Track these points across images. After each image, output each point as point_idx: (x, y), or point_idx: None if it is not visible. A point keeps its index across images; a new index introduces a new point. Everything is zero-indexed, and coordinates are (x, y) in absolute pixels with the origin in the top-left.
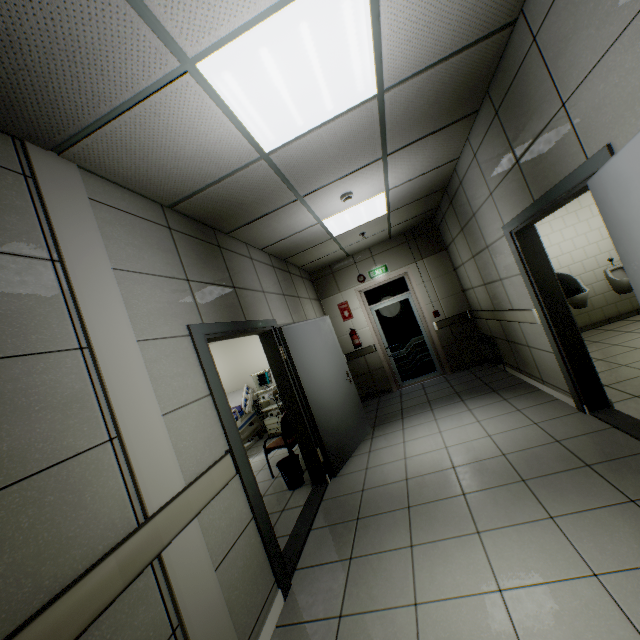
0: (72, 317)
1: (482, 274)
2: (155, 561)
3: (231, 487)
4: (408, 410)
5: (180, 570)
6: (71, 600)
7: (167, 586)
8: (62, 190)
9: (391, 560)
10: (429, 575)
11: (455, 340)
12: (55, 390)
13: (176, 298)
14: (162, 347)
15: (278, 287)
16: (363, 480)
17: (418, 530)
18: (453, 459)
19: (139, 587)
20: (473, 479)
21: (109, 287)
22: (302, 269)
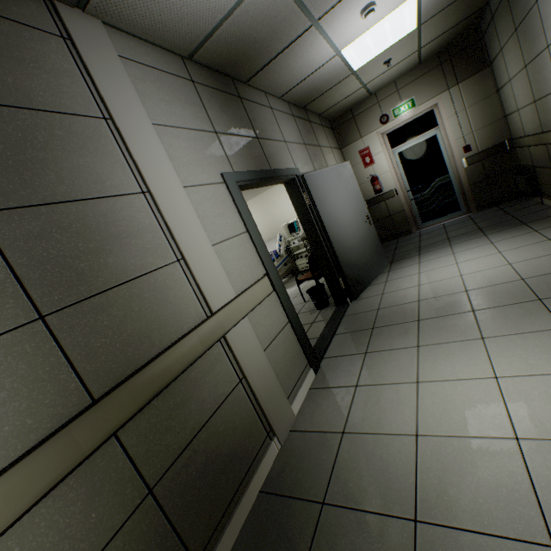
0: (131, 167)
1: (533, 88)
2: (222, 340)
3: (270, 300)
4: (426, 247)
5: (239, 347)
6: (173, 353)
7: (232, 355)
8: (95, 49)
9: (399, 355)
10: (431, 365)
11: (486, 176)
12: (132, 224)
13: (208, 150)
14: (203, 192)
15: (299, 137)
16: (379, 302)
17: (425, 336)
18: (466, 285)
19: (214, 353)
20: (485, 299)
21: (152, 141)
22: (322, 117)
